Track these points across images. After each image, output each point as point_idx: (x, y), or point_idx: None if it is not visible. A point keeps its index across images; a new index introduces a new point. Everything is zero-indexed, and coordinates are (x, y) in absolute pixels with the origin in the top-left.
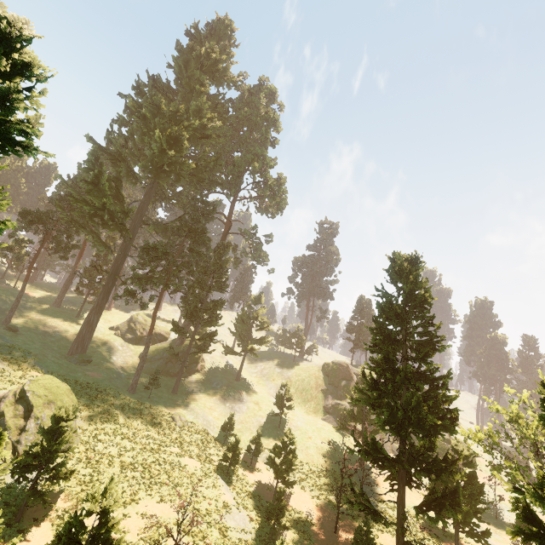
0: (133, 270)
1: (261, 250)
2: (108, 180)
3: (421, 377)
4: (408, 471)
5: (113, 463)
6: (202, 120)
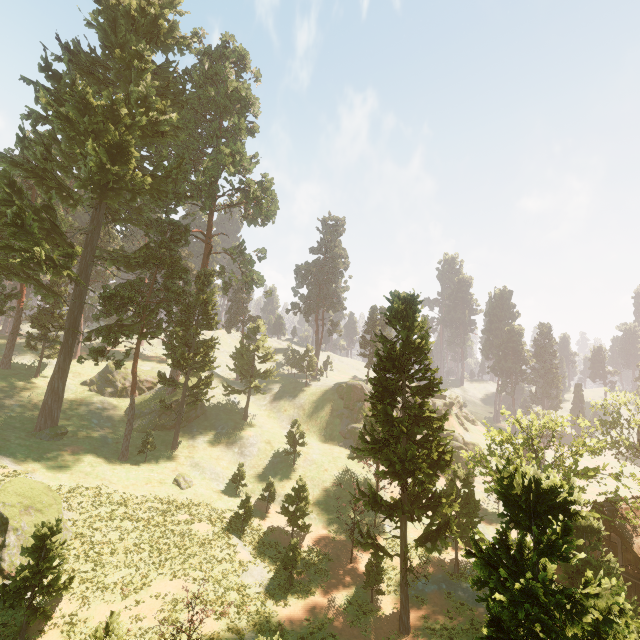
0: (96, 319)
1: (254, 271)
2: (35, 210)
3: (421, 421)
4: (409, 510)
5: (116, 550)
6: (150, 114)
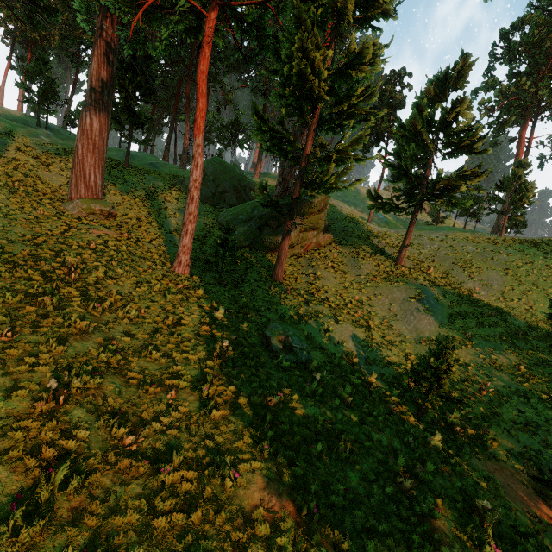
0: None
1: None
2: None
3: None
4: None
5: None
6: None
